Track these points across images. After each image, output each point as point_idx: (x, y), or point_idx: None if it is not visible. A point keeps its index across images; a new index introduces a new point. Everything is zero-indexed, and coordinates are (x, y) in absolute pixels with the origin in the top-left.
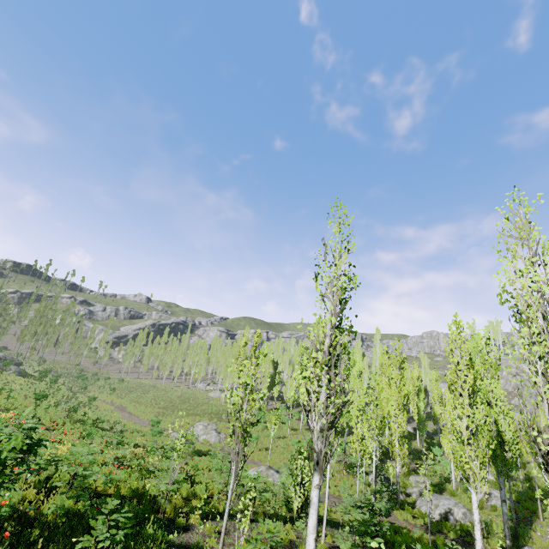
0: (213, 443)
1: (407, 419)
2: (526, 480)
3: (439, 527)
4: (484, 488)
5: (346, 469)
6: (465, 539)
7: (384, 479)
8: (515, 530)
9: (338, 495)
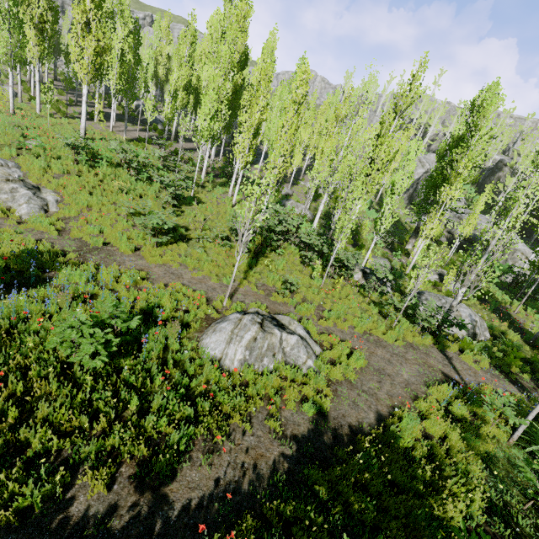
0: (26, 216)
1: (298, 172)
2: (427, 248)
3: (502, 362)
4: (451, 275)
5: (321, 264)
6: (536, 378)
7: (378, 279)
8: (534, 340)
9: (367, 333)
